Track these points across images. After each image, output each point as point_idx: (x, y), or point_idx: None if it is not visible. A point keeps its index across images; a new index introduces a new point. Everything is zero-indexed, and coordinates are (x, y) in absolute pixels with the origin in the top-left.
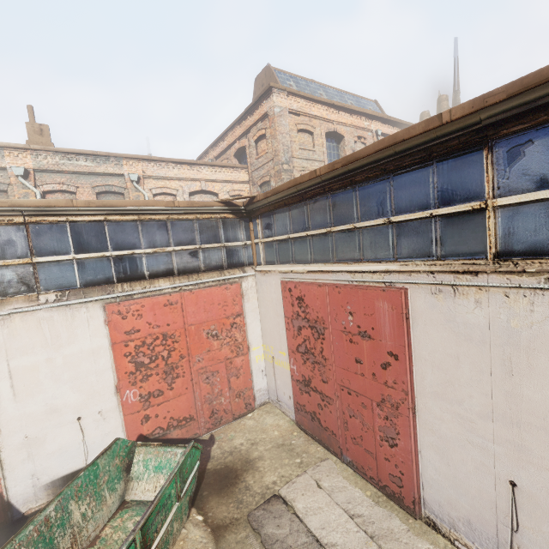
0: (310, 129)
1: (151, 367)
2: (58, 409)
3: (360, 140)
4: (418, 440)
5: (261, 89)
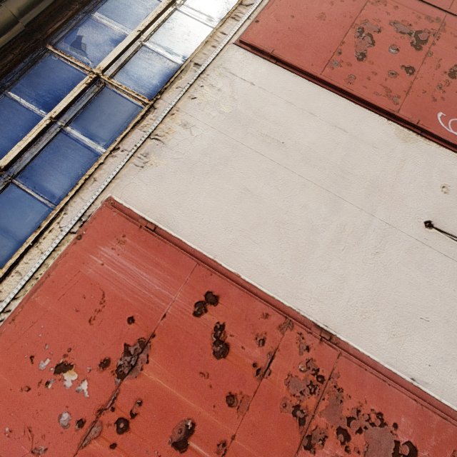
0: None
1: None
2: None
3: None
4: (388, 367)
5: None
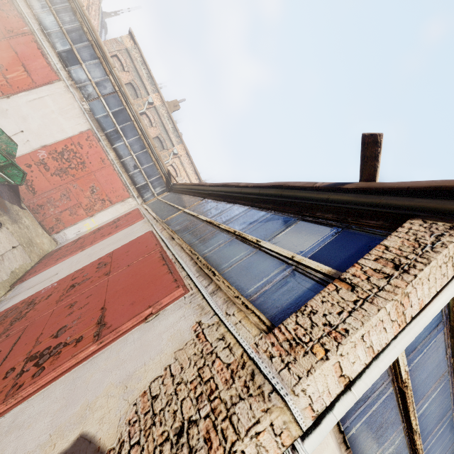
0: None
1: (62, 160)
2: (26, 121)
3: None
4: (65, 260)
5: None
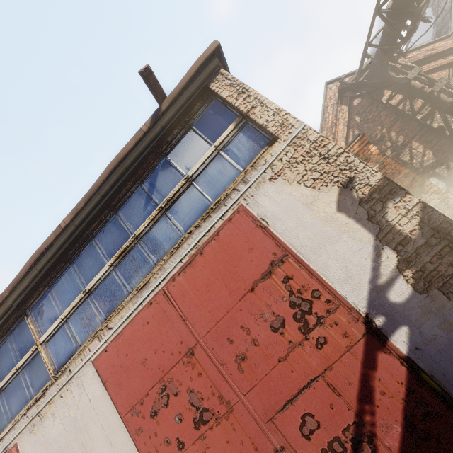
0: None
1: None
2: None
3: None
4: None
5: None
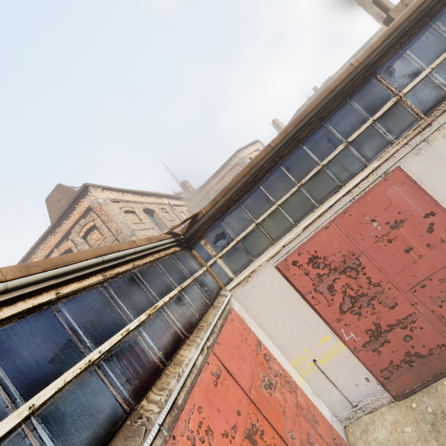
0: (131, 210)
1: None
2: None
3: (163, 211)
4: None
5: (58, 204)
